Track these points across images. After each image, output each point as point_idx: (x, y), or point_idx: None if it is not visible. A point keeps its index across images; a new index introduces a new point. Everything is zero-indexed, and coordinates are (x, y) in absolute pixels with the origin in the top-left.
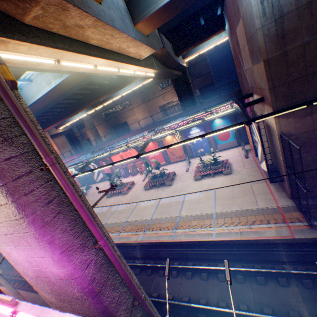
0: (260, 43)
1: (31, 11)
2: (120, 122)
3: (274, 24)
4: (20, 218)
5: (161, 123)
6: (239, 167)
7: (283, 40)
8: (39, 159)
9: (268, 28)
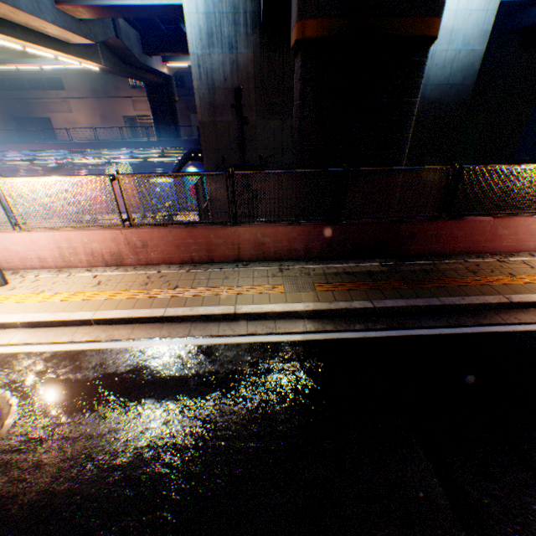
0: (198, 104)
1: None
2: (35, 115)
3: (209, 92)
4: None
5: (111, 147)
6: None
7: (215, 110)
8: None
9: (204, 94)
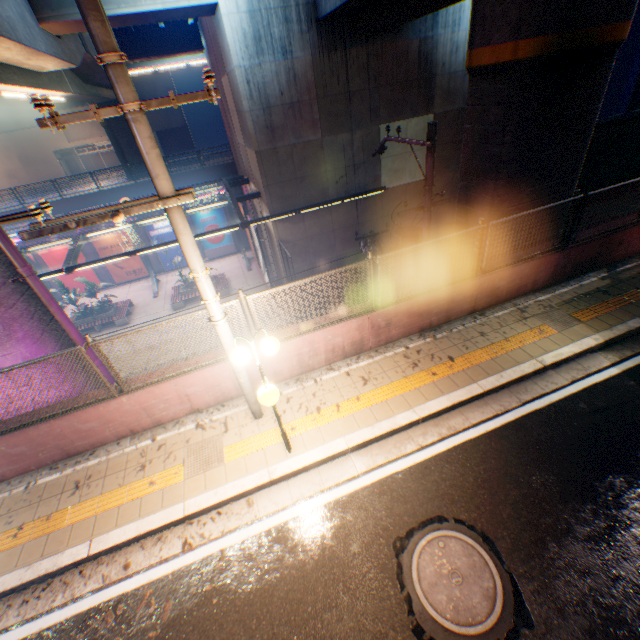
0: (251, 130)
1: None
2: None
3: (263, 113)
4: (5, 336)
5: (85, 201)
6: (241, 284)
7: (273, 134)
8: (7, 269)
9: (258, 116)
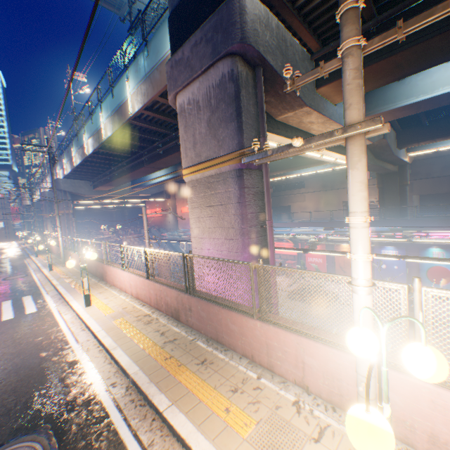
0: None
1: (286, 114)
2: (281, 204)
3: None
4: (239, 252)
5: (341, 224)
6: None
7: None
8: (261, 219)
9: None
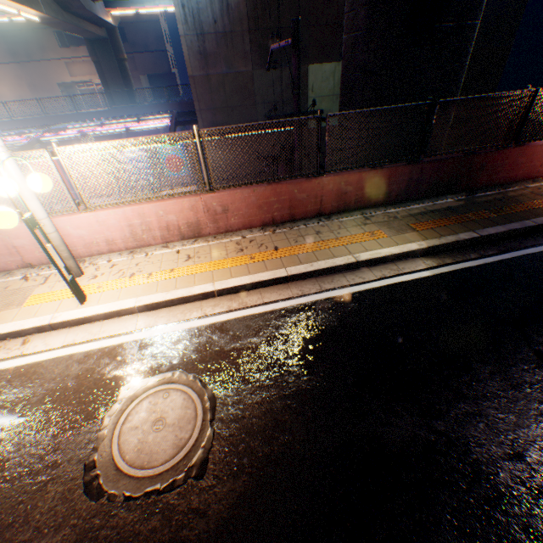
0: (186, 54)
1: None
2: None
3: (197, 39)
4: None
5: (64, 120)
6: None
7: (206, 61)
8: None
9: (192, 41)
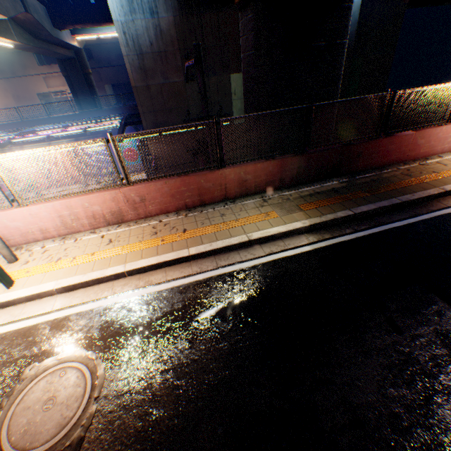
0: (129, 70)
1: None
2: None
3: (137, 57)
4: None
5: (38, 124)
6: None
7: (146, 75)
8: None
9: (133, 60)
